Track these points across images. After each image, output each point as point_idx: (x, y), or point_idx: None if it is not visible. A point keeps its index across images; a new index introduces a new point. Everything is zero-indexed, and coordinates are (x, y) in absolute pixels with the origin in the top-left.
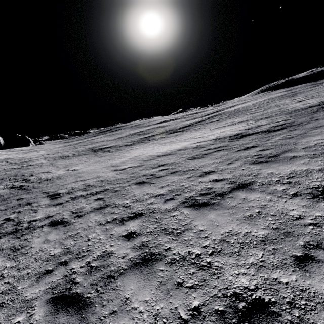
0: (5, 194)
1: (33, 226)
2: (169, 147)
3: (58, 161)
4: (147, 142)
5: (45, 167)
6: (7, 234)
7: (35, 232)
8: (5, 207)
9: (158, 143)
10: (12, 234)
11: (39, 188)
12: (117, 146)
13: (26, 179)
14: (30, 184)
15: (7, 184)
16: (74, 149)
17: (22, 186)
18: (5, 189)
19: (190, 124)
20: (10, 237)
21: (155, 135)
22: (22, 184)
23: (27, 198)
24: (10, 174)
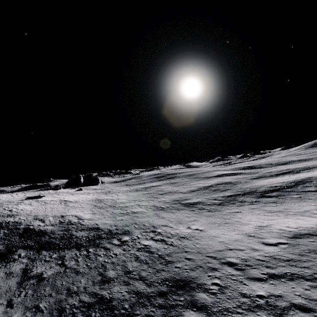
0: (159, 248)
1: (274, 304)
2: (292, 220)
3: (161, 213)
4: (239, 203)
5: (156, 219)
6: (255, 307)
7: (292, 314)
8: (187, 266)
9: (260, 209)
10: (262, 309)
11: (190, 248)
12: (206, 203)
13: (155, 232)
14: (170, 239)
15: (141, 233)
16: (155, 197)
17: (163, 240)
18: (149, 240)
19: (275, 188)
20: (266, 313)
21: (239, 195)
22: (160, 237)
23: (197, 259)
24: (128, 220)
